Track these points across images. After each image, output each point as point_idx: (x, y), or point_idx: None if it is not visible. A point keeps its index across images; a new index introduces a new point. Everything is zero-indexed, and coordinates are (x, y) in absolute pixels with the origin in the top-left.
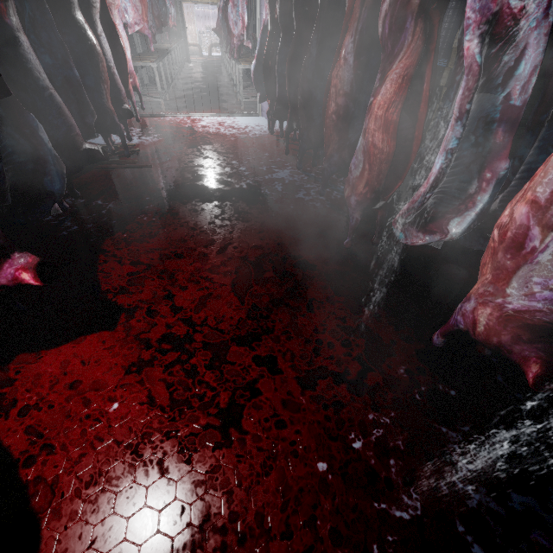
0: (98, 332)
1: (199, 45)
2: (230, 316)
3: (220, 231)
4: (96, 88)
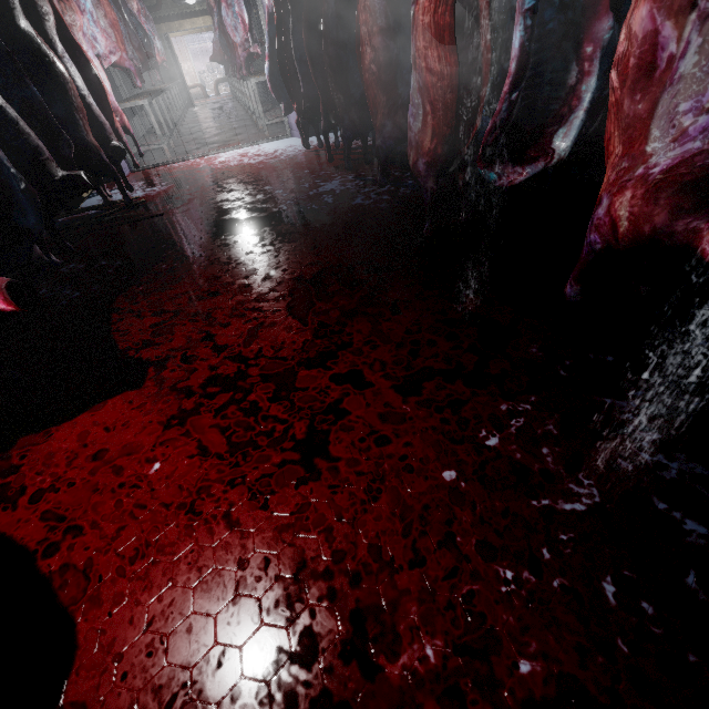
0: (122, 393)
1: (201, 85)
2: (291, 341)
3: (262, 258)
4: (69, 119)
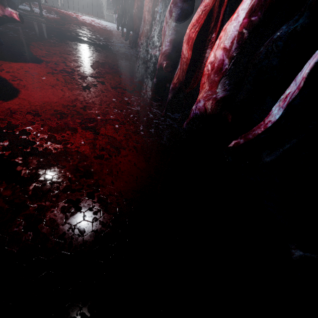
0: (34, 63)
1: None
2: (89, 71)
3: (88, 52)
4: None
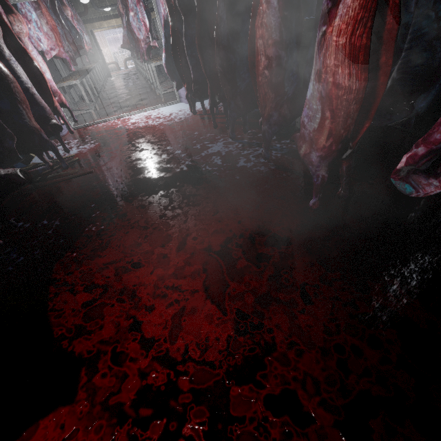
0: (54, 409)
1: (115, 62)
2: (215, 337)
3: (174, 222)
4: (14, 110)
